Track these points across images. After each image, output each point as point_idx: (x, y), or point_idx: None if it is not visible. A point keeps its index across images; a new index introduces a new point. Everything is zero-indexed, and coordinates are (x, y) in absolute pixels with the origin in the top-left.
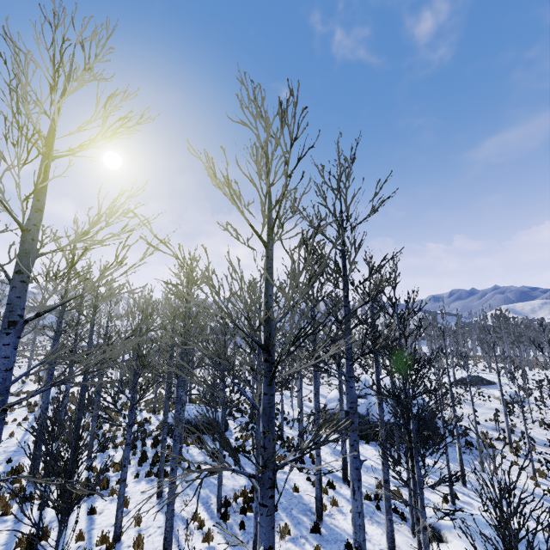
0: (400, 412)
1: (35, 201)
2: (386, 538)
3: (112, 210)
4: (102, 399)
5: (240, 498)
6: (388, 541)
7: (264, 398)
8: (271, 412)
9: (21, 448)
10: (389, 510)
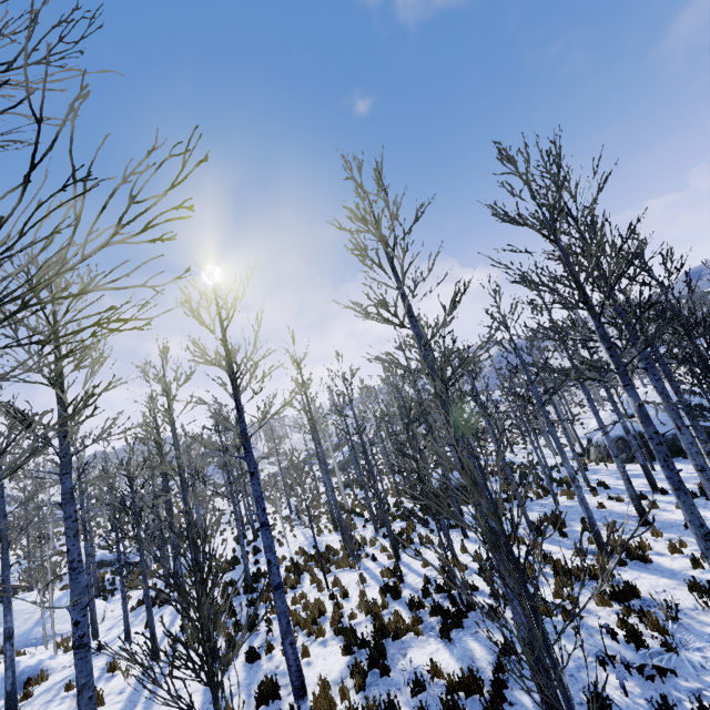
0: (699, 369)
1: (397, 277)
2: None
3: (430, 268)
4: (340, 500)
5: (545, 524)
6: None
7: (598, 330)
8: (607, 336)
9: (312, 541)
10: None
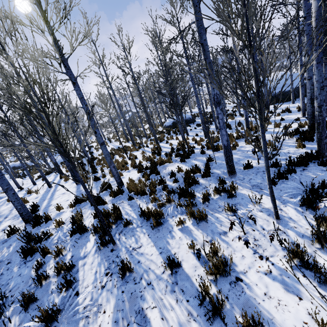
0: None
1: None
2: (301, 111)
3: None
4: None
5: None
6: (302, 112)
7: None
8: None
9: (117, 146)
10: (303, 98)
